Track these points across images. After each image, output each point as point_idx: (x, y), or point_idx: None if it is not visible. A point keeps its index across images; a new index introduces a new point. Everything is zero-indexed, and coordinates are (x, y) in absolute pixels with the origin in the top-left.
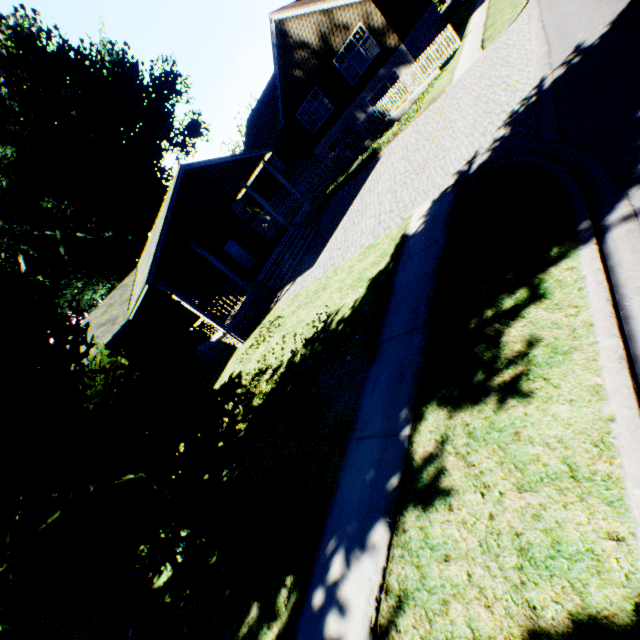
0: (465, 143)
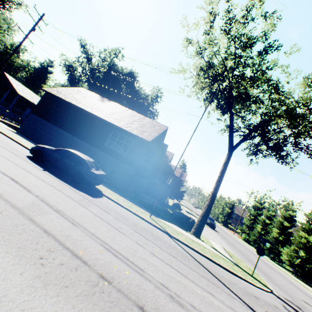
0: None
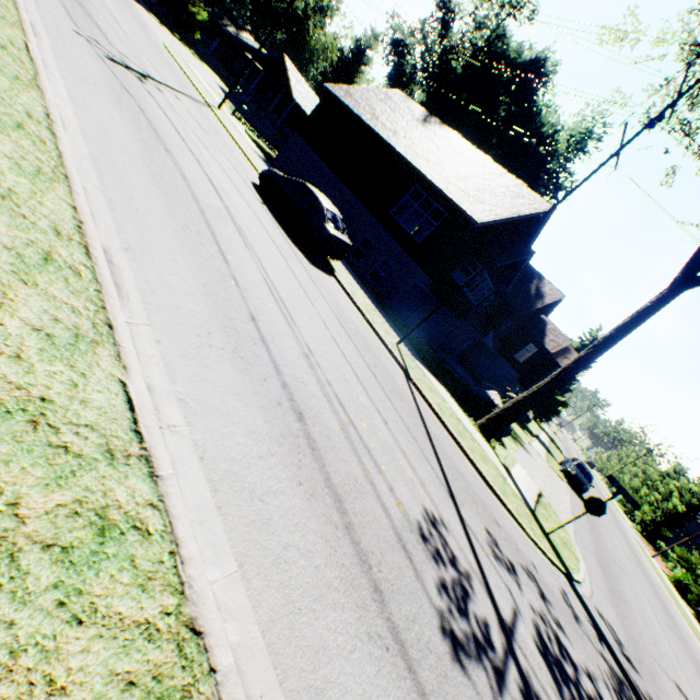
0: (152, 19)
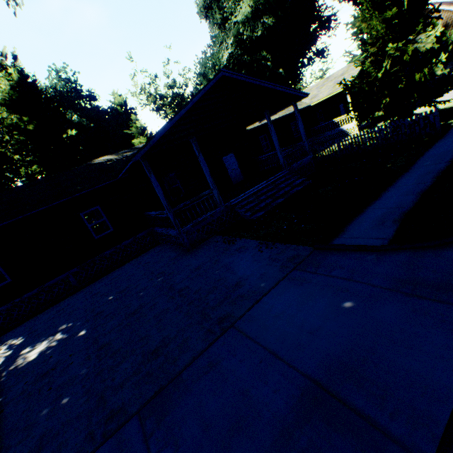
0: None
